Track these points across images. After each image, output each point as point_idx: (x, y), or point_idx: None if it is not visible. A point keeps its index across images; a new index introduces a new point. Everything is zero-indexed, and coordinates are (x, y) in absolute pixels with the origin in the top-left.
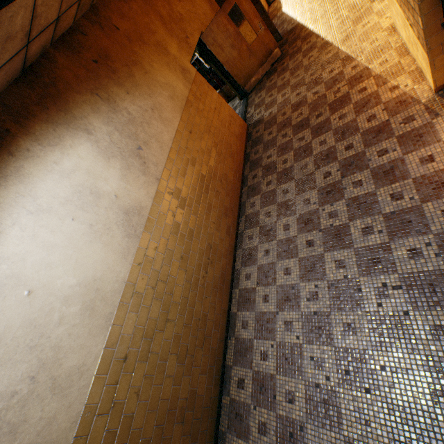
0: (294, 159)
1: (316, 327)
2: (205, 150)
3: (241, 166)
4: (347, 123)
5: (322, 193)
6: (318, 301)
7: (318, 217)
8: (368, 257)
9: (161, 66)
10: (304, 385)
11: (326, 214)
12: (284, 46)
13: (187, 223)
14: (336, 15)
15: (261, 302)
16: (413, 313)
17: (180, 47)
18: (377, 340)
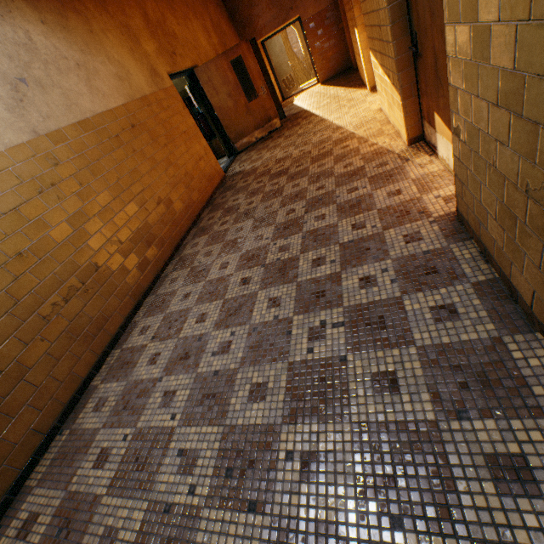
0: (261, 200)
1: (209, 395)
2: (147, 157)
3: (199, 206)
4: (325, 170)
5: (280, 228)
6: (228, 354)
7: (266, 252)
8: (311, 291)
9: (120, 44)
10: (146, 511)
11: (277, 248)
12: (286, 123)
13: (65, 214)
14: (337, 104)
15: (145, 365)
16: (352, 357)
17: (159, 52)
18: (293, 407)
